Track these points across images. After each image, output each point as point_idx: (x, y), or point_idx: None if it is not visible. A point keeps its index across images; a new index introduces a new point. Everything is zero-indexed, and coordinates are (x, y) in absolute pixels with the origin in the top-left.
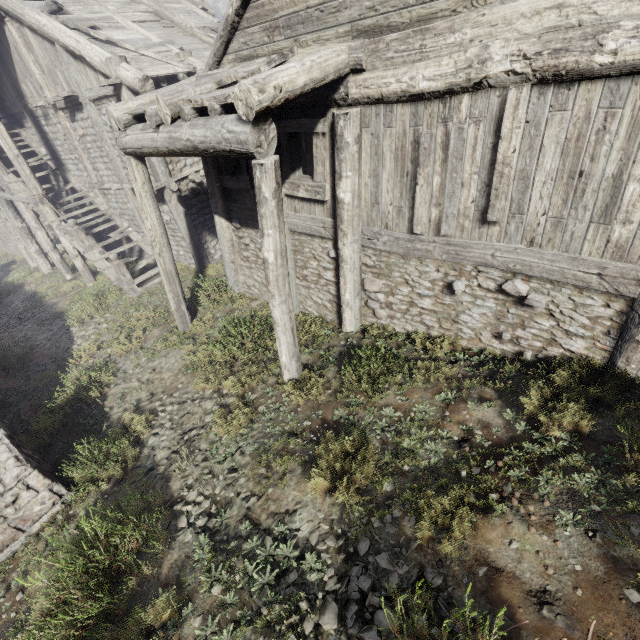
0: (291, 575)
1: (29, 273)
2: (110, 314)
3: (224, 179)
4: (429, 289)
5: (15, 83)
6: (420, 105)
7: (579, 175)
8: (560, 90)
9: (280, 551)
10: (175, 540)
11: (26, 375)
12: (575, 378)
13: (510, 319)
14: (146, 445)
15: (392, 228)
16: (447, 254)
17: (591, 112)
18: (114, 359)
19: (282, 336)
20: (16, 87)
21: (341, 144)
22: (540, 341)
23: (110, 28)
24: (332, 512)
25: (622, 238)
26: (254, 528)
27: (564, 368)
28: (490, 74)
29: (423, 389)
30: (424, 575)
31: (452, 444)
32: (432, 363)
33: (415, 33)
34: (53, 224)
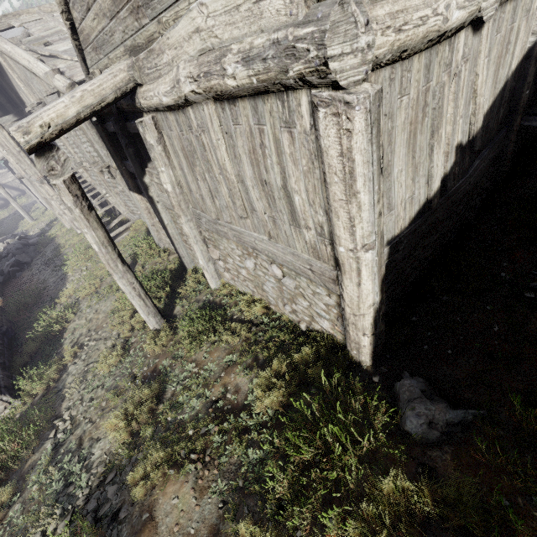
0: (71, 487)
1: (60, 228)
2: (90, 263)
3: (125, 164)
4: (240, 262)
5: (17, 94)
6: (176, 114)
7: (265, 184)
8: (231, 106)
9: (74, 468)
10: (43, 446)
11: (36, 309)
12: (314, 356)
13: (286, 295)
14: (67, 371)
15: (205, 211)
16: (235, 237)
17: (252, 127)
18: (80, 300)
19: (132, 301)
20: (19, 96)
21: (147, 146)
22: (306, 316)
23: (59, 41)
24: (114, 445)
25: (312, 241)
26: (79, 446)
27: (314, 344)
28: (185, 93)
29: (224, 349)
30: (121, 509)
31: (209, 403)
32: (238, 326)
33: (149, 53)
34: (54, 197)
